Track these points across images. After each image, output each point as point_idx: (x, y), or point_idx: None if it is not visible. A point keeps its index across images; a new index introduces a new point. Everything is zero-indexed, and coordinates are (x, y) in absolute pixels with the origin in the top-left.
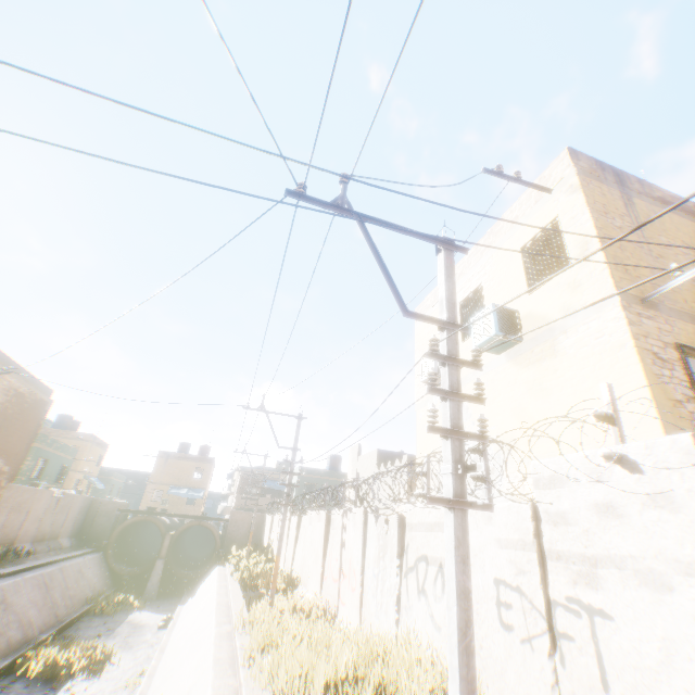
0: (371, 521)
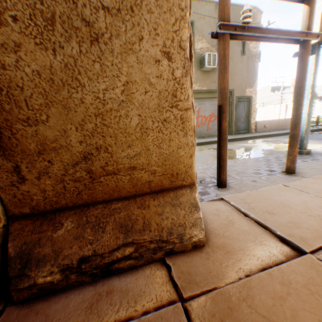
0: (317, 102)
